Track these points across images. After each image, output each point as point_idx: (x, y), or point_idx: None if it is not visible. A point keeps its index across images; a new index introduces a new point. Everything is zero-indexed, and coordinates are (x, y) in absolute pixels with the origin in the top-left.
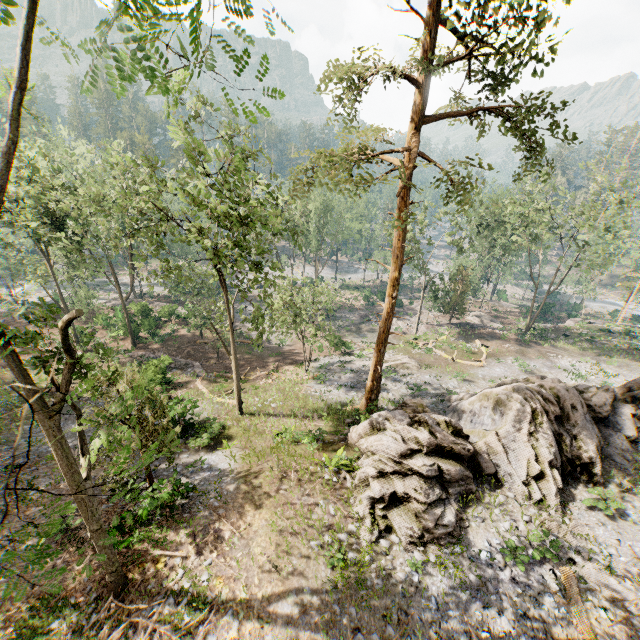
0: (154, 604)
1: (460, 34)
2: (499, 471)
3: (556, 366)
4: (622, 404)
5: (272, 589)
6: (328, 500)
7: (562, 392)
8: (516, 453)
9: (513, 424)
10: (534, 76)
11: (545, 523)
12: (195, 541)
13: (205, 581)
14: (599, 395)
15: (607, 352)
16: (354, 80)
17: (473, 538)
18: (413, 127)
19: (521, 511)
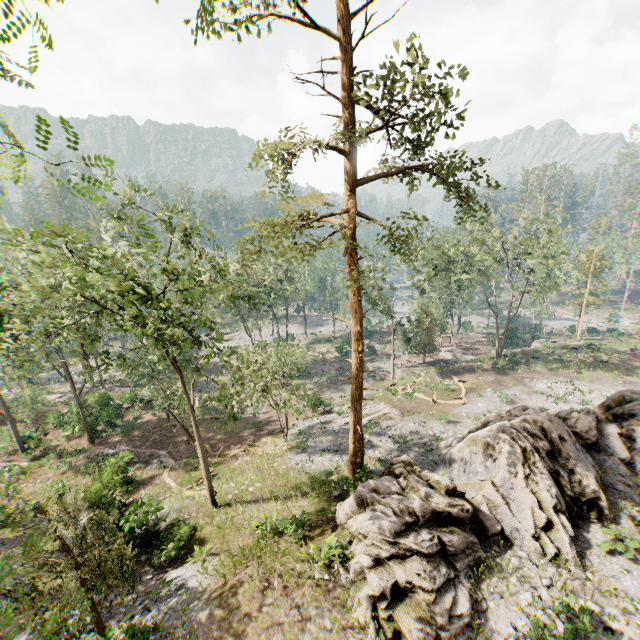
0: None
1: (373, 109)
2: (505, 527)
3: (534, 391)
4: (606, 424)
5: None
6: (322, 608)
7: (546, 424)
8: (517, 502)
9: (507, 469)
10: (446, 136)
11: (568, 585)
12: None
13: None
14: (582, 419)
15: (577, 368)
16: (283, 156)
17: (495, 623)
18: (348, 190)
19: (539, 573)
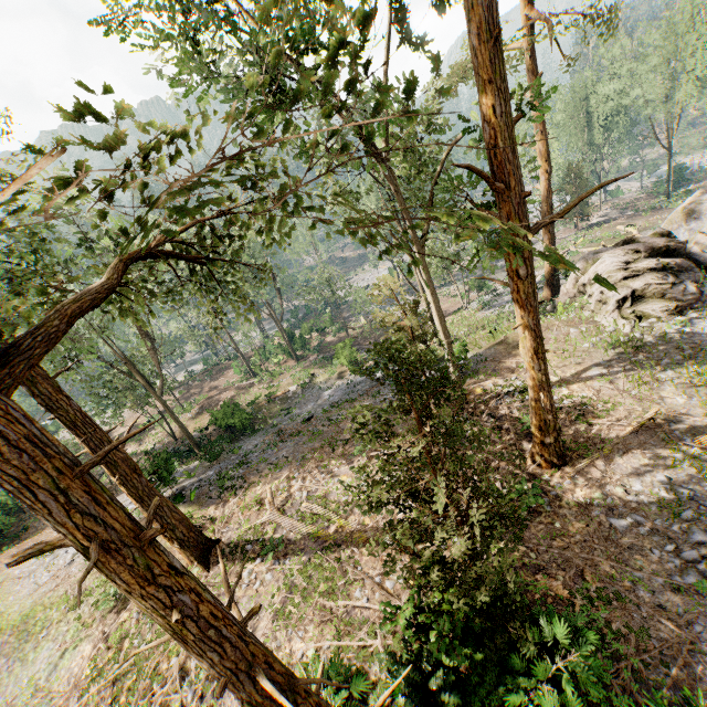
0: (496, 402)
1: None
2: None
3: None
4: None
5: (575, 371)
6: (576, 327)
7: None
8: None
9: None
10: None
11: None
12: (493, 376)
13: (521, 383)
14: None
15: None
16: None
17: None
18: (523, 7)
19: None
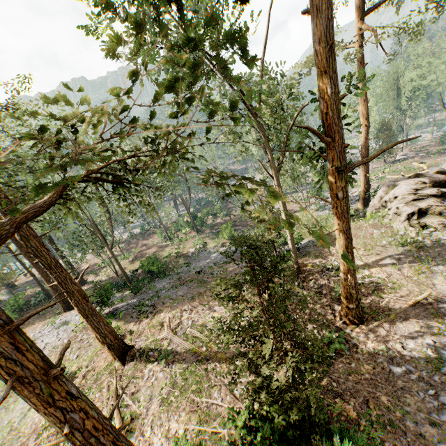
0: (320, 275)
1: None
2: None
3: None
4: None
5: (375, 259)
6: (378, 229)
7: None
8: None
9: None
10: None
11: None
12: (319, 257)
13: (338, 264)
14: None
15: None
16: None
17: None
18: (358, 21)
19: None
